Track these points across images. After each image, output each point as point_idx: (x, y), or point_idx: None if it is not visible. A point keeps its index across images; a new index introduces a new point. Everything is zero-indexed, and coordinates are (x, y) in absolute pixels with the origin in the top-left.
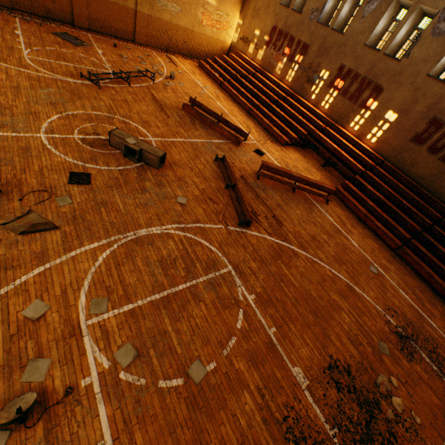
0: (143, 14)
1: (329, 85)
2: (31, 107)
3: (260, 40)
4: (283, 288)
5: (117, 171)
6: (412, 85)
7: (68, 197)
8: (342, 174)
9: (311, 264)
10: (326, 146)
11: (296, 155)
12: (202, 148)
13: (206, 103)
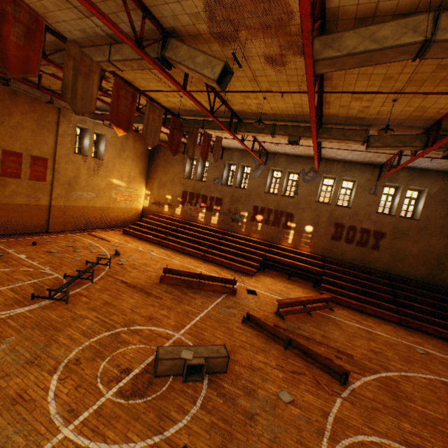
0: (58, 206)
1: (251, 219)
2: (4, 389)
3: (174, 201)
4: (446, 432)
5: (201, 411)
6: (310, 208)
7: None
8: (309, 279)
9: (409, 381)
10: (282, 262)
11: (267, 279)
12: (220, 315)
13: (168, 265)
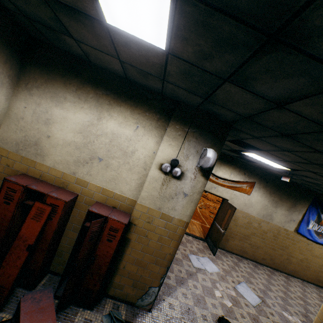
0: None
1: None
2: None
3: None
4: None
5: None
6: None
7: (217, 202)
8: None
9: None
10: None
11: None
12: None
13: None
